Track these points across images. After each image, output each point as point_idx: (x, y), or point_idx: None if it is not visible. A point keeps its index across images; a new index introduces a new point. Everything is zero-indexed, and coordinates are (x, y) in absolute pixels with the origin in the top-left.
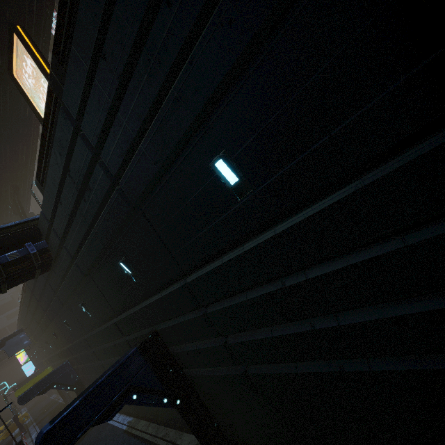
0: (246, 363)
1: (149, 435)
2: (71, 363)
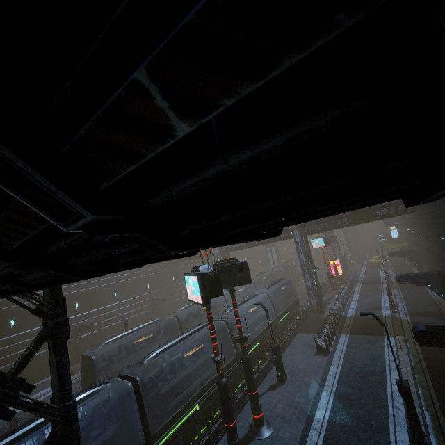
0: None
1: (443, 308)
2: (418, 251)
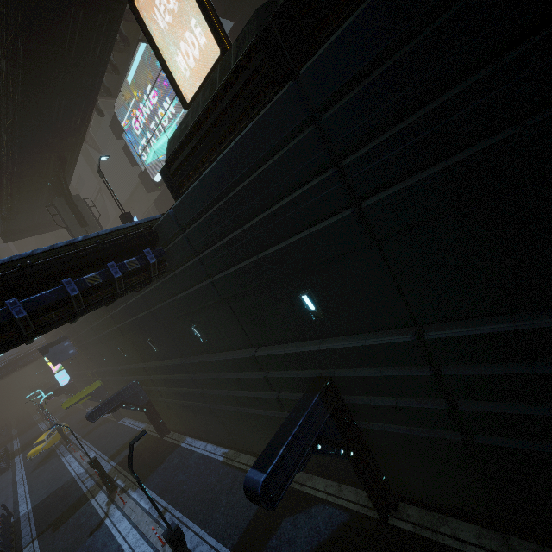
0: (480, 432)
1: None
2: (142, 383)
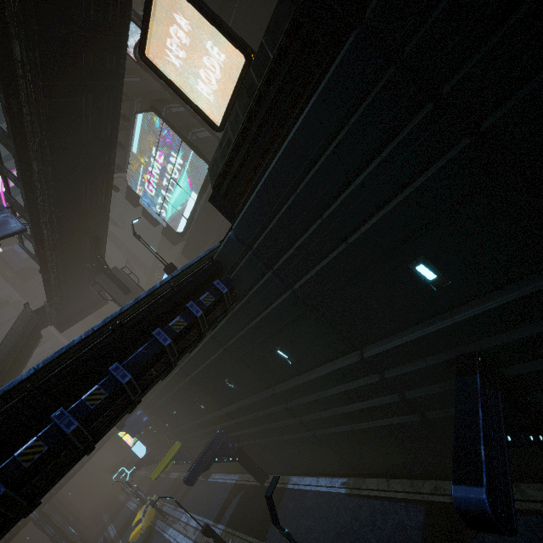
0: None
1: (403, 493)
2: (227, 430)
